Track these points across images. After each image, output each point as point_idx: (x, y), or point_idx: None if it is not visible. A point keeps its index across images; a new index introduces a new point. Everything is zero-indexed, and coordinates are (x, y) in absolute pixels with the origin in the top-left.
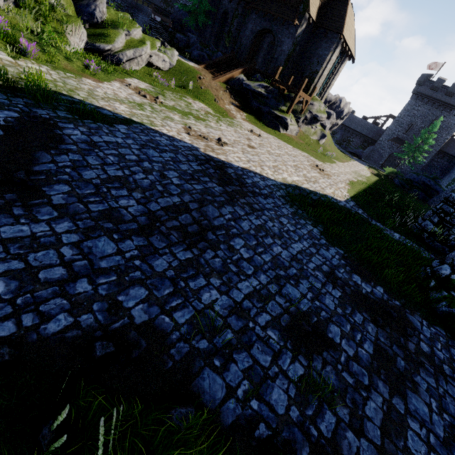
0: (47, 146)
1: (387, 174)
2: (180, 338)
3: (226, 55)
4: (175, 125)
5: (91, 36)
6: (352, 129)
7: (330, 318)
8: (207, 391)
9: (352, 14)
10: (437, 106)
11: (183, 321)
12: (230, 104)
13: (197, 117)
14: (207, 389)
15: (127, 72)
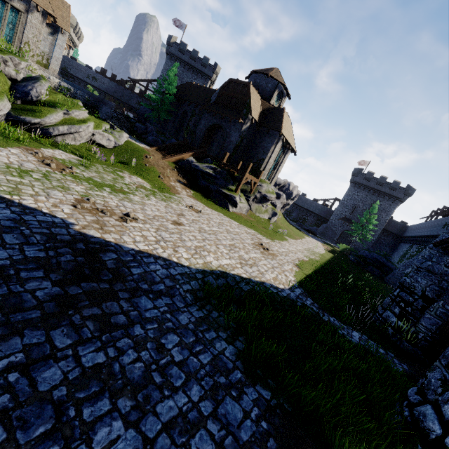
0: None
1: (342, 250)
2: None
3: (179, 142)
4: (62, 195)
5: (18, 110)
6: (306, 208)
7: None
8: None
9: (289, 120)
10: (372, 193)
11: None
12: (177, 181)
13: (119, 190)
14: None
15: (56, 144)
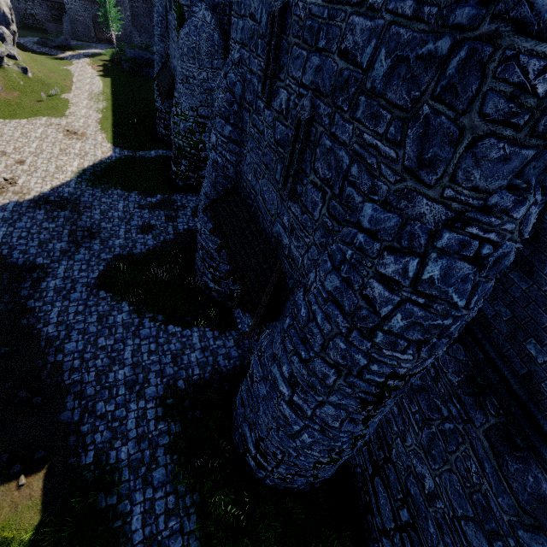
0: (2, 258)
1: (112, 58)
2: (123, 252)
3: None
4: None
5: None
6: None
7: (150, 220)
8: (137, 252)
9: None
10: None
11: (119, 250)
12: None
13: None
14: (137, 252)
15: None
